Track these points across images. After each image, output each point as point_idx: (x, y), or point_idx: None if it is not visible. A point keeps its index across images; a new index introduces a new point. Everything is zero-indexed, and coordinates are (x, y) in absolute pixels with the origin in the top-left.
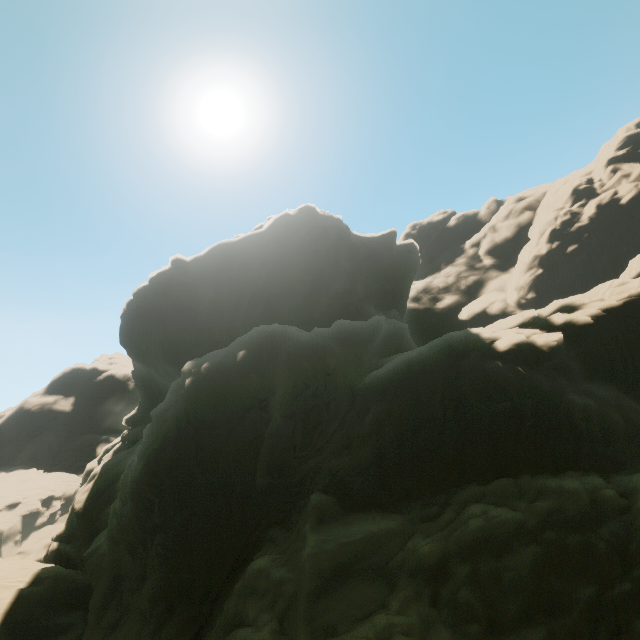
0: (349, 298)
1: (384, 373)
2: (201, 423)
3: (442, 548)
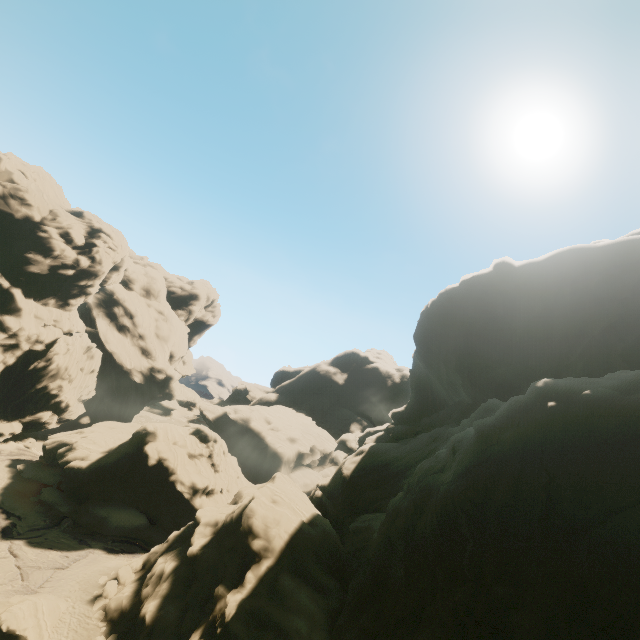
0: None
1: None
2: (564, 474)
3: None
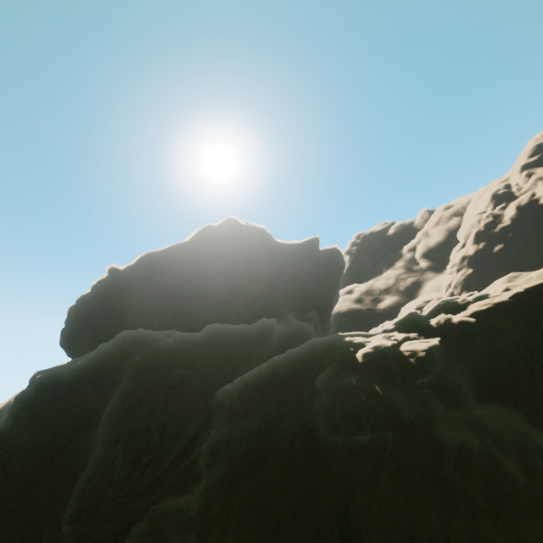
0: (268, 300)
1: (232, 387)
2: (15, 447)
3: None
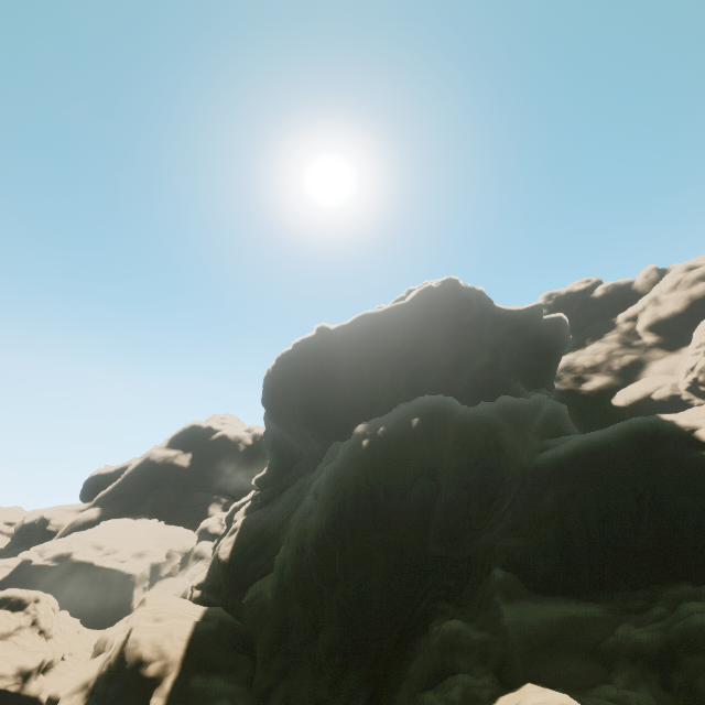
0: (492, 373)
1: (563, 453)
2: (378, 483)
3: (663, 638)
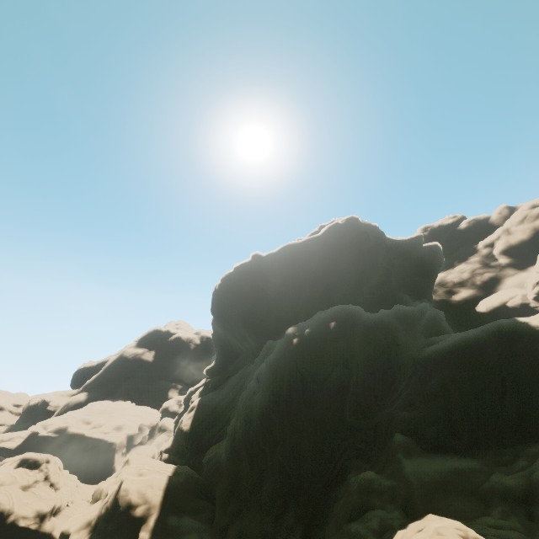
0: (385, 288)
1: (444, 347)
2: (306, 371)
3: (526, 482)
